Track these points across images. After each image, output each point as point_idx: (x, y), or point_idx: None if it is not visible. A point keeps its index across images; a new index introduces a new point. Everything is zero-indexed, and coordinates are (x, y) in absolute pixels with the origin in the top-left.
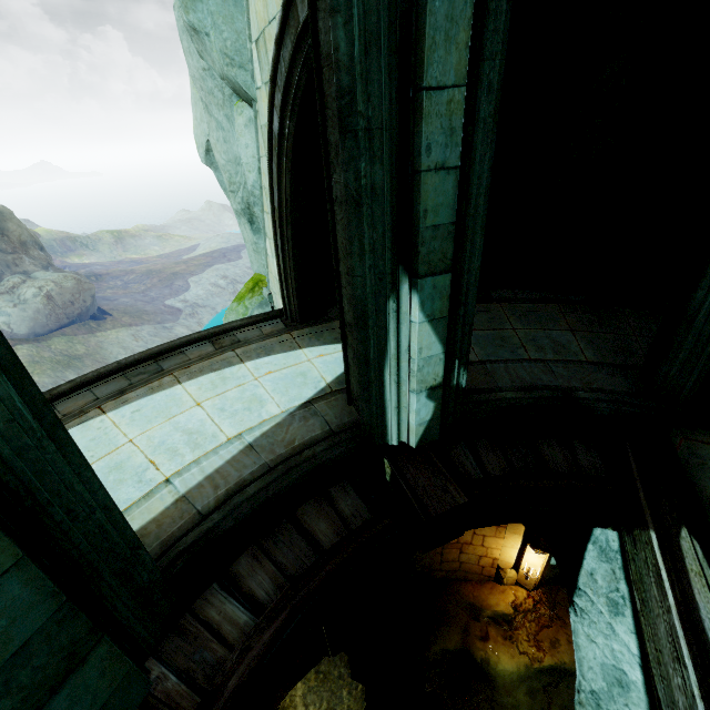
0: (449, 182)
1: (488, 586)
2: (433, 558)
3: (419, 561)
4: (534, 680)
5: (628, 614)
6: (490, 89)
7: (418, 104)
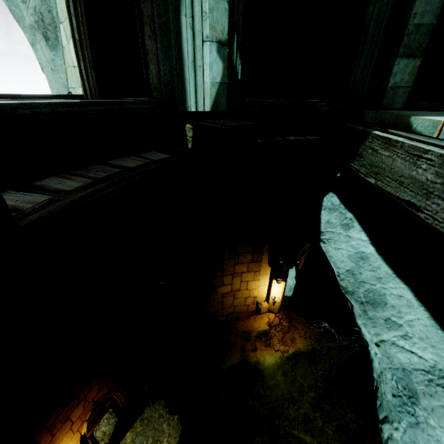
0: None
1: (252, 318)
2: (217, 307)
3: (209, 310)
4: (285, 365)
5: (356, 224)
6: None
7: None
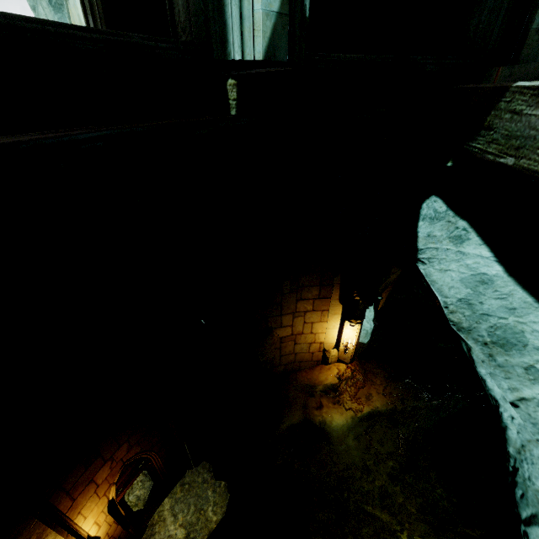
0: None
1: (318, 368)
2: (273, 354)
3: (263, 357)
4: (358, 428)
5: (473, 236)
6: None
7: None
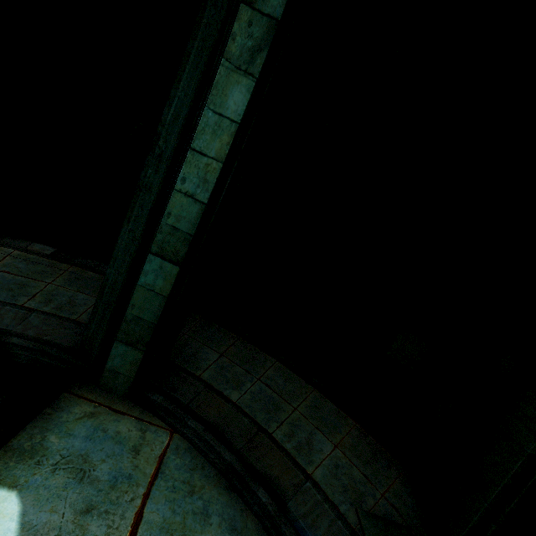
0: None
1: None
2: None
3: None
4: None
5: None
6: None
7: None
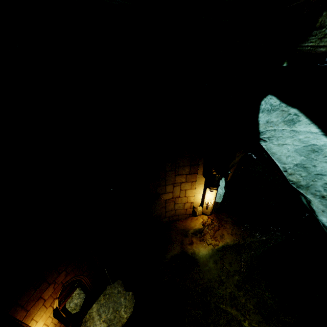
0: None
1: (189, 219)
2: (161, 210)
3: (154, 213)
4: (215, 256)
5: (302, 118)
6: None
7: None
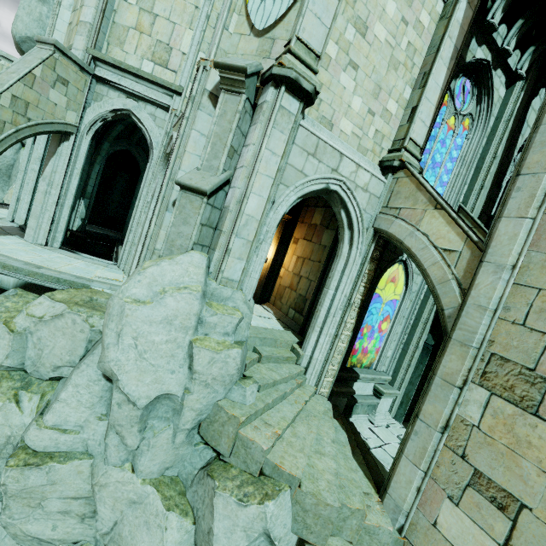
0: (92, 188)
1: None
2: None
3: None
4: None
5: None
6: (98, 181)
7: (90, 179)
